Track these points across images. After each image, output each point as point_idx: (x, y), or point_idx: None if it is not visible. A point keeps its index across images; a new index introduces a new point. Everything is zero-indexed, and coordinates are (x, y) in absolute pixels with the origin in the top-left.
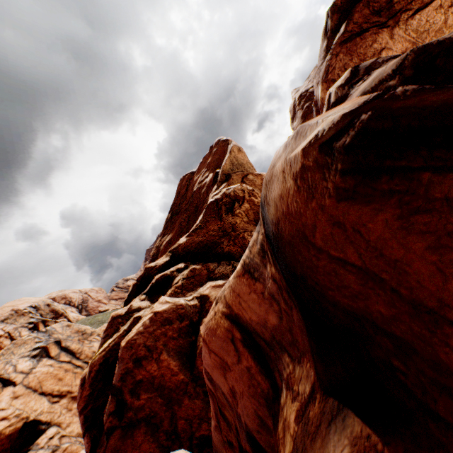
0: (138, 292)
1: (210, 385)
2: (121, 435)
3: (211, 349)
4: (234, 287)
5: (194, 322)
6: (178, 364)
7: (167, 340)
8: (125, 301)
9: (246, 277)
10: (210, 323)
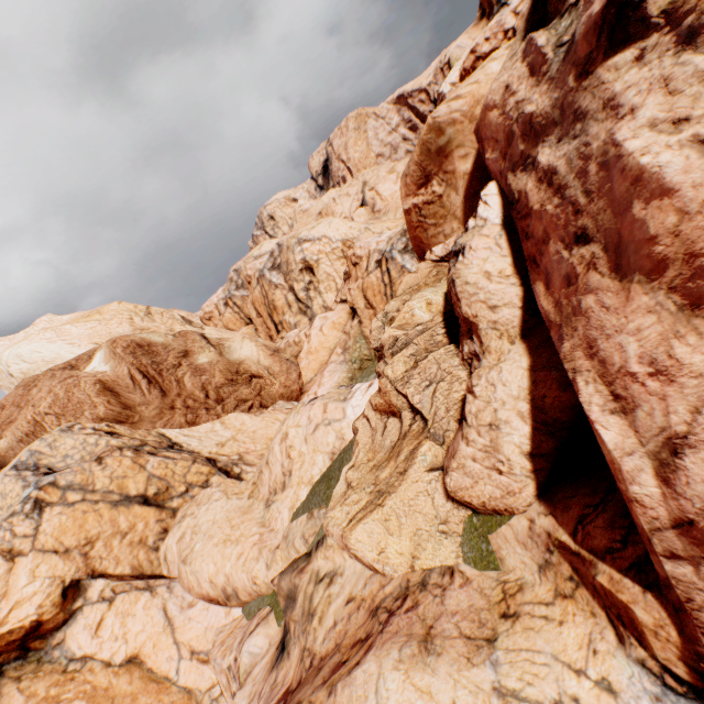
0: None
1: None
2: None
3: None
4: None
5: None
6: None
7: None
8: None
9: None
10: None
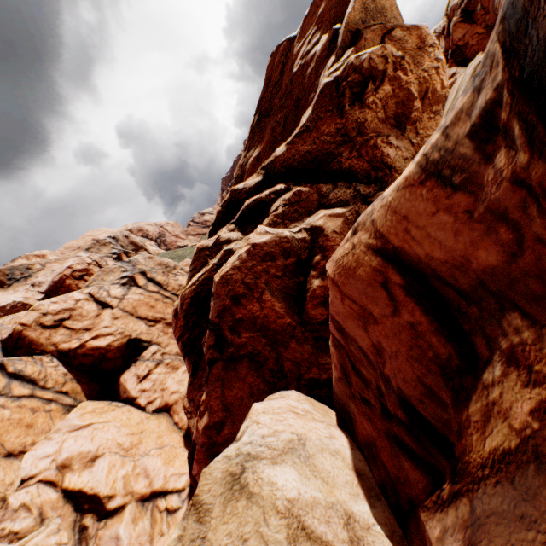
0: (224, 222)
1: (338, 336)
2: (223, 367)
3: (346, 294)
4: (396, 206)
5: (302, 260)
6: (283, 306)
7: (269, 278)
8: (210, 233)
9: (429, 187)
10: (344, 260)
